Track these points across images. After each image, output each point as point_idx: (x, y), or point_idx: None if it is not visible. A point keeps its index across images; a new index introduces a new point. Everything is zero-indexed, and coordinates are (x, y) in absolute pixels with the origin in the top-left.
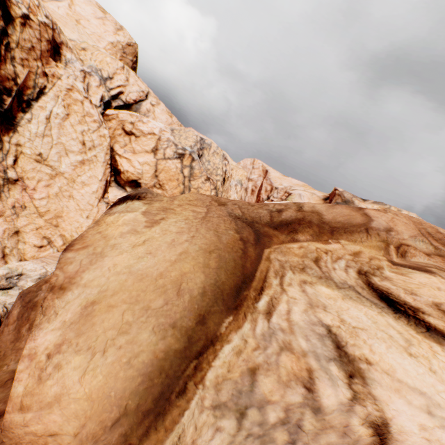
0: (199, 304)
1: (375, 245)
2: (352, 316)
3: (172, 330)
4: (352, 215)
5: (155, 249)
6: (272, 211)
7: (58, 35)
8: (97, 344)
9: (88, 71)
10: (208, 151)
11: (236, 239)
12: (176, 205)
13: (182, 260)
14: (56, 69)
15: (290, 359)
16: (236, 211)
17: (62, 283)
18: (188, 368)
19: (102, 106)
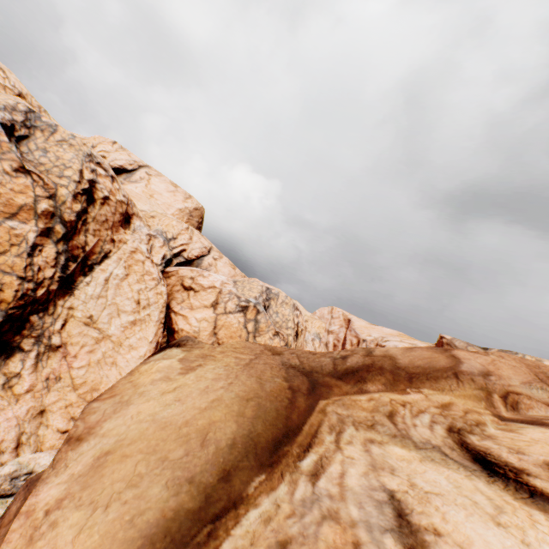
0: (225, 457)
1: (470, 393)
2: (427, 480)
3: (188, 485)
4: (433, 357)
5: (185, 395)
6: (336, 358)
7: (132, 208)
8: (101, 497)
9: (154, 234)
10: (275, 302)
11: (283, 387)
12: (218, 352)
13: (213, 407)
14: (124, 235)
15: (334, 530)
16: (293, 360)
17: (80, 433)
18: (199, 533)
19: (163, 263)
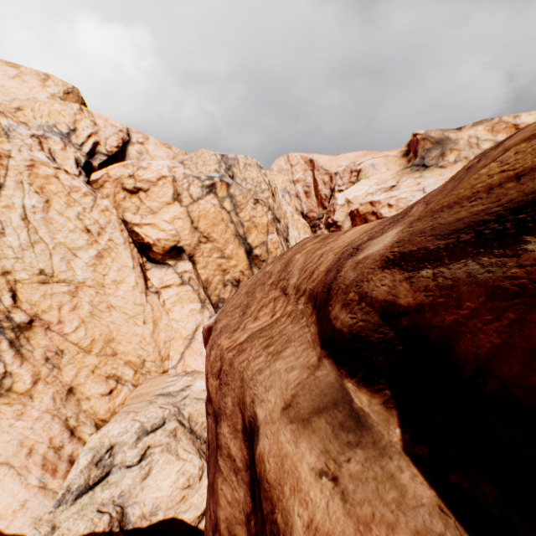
0: None
1: None
2: None
3: None
4: None
5: None
6: None
7: None
8: None
9: (40, 135)
10: (237, 168)
11: None
12: None
13: None
14: None
15: None
16: None
17: None
18: None
19: (82, 172)
